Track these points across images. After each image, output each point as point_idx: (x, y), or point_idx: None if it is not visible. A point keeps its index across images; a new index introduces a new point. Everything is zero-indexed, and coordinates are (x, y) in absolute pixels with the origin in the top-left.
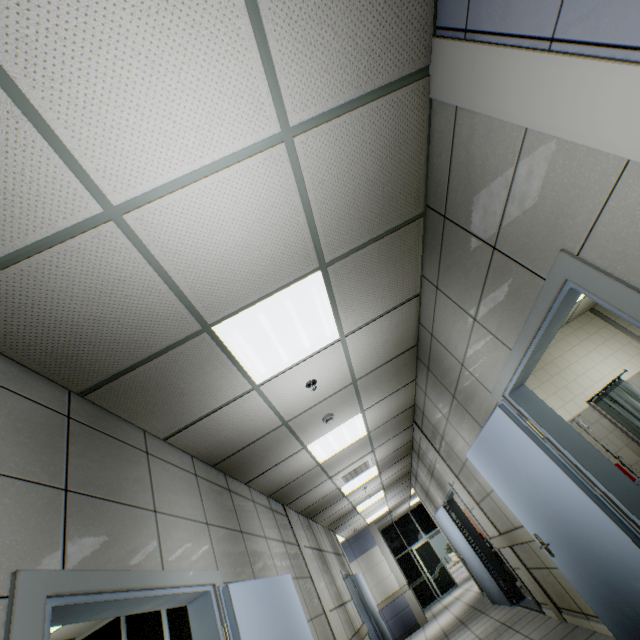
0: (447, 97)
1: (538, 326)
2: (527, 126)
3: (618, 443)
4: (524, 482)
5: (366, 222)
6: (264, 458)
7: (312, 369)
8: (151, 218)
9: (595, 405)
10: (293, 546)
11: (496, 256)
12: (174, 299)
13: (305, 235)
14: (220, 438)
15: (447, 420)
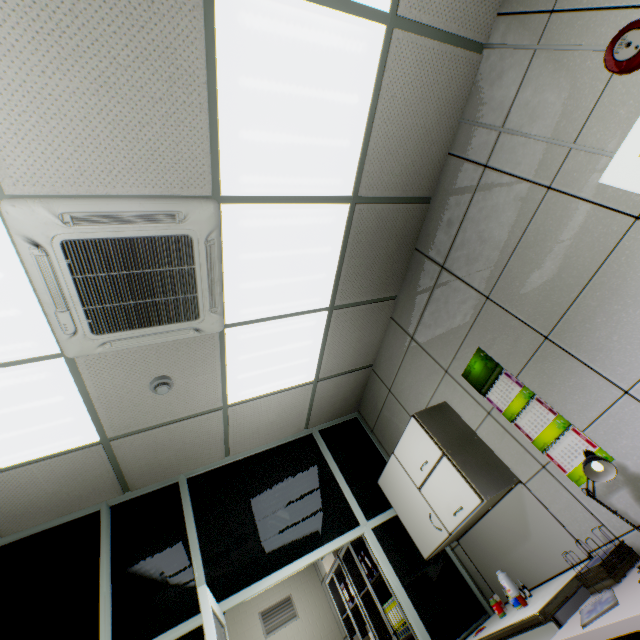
0: None
1: None
2: None
3: None
4: None
5: None
6: None
7: None
8: None
9: None
10: None
11: None
12: None
13: None
14: None
15: None
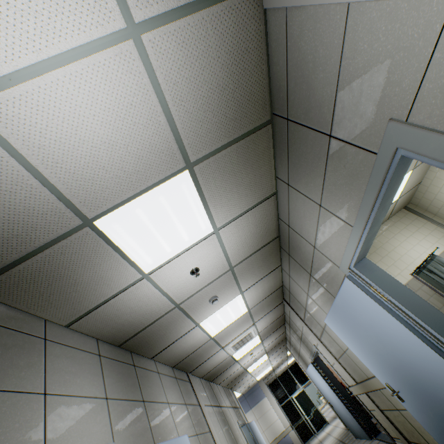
0: (277, 1)
1: (374, 199)
2: (349, 0)
3: (438, 304)
4: (373, 340)
5: (222, 126)
6: (164, 336)
7: (194, 259)
8: (4, 109)
9: (417, 276)
10: (195, 407)
11: (332, 143)
12: (48, 194)
13: (168, 135)
14: (120, 322)
15: (307, 295)
